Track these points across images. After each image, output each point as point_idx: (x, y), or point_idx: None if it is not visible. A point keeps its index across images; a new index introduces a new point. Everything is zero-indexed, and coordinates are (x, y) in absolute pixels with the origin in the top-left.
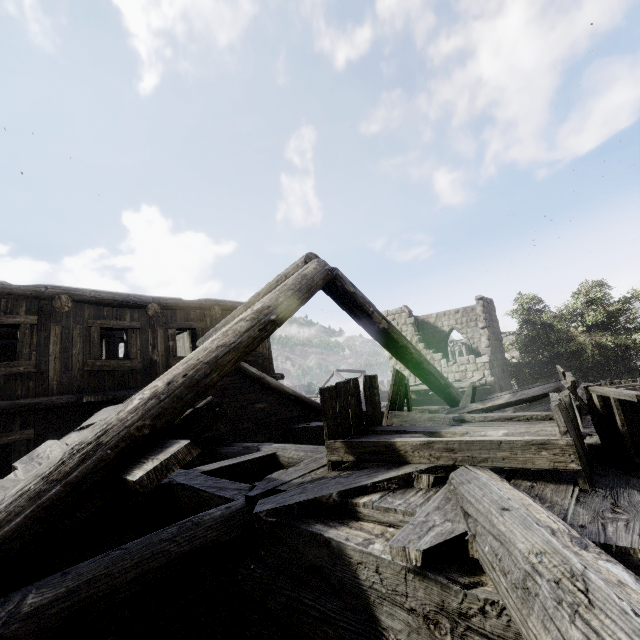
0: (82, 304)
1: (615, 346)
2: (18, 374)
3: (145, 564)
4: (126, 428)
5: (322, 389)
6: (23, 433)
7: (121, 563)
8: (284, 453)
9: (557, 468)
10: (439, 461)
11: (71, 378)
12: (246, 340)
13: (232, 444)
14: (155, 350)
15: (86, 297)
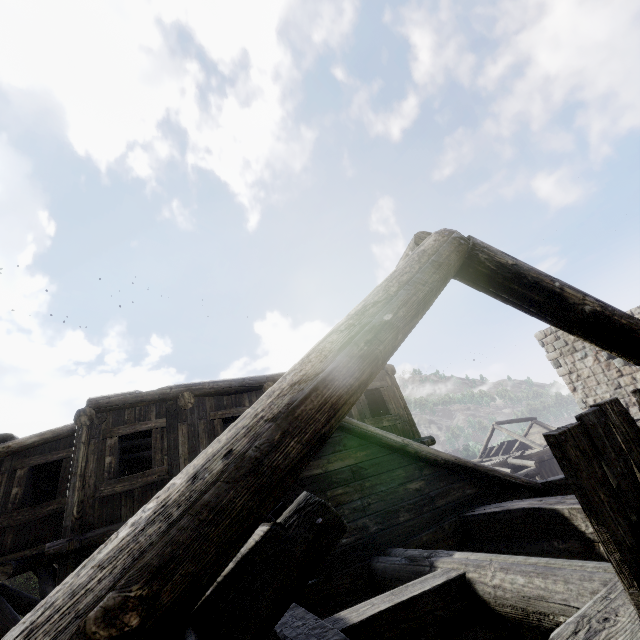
0: (203, 398)
1: None
2: (153, 483)
3: None
4: (74, 619)
5: (554, 436)
6: None
7: None
8: (481, 576)
9: None
10: None
11: None
12: (345, 363)
13: (390, 551)
14: None
15: (205, 390)
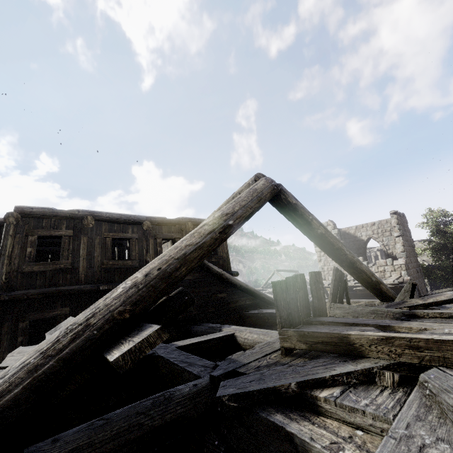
0: (101, 222)
1: None
2: (60, 269)
3: (122, 436)
4: (110, 312)
5: (274, 282)
6: (62, 310)
7: (102, 434)
8: (240, 334)
9: None
10: (401, 358)
11: (93, 273)
12: (209, 240)
13: (201, 324)
14: (148, 254)
15: (103, 217)
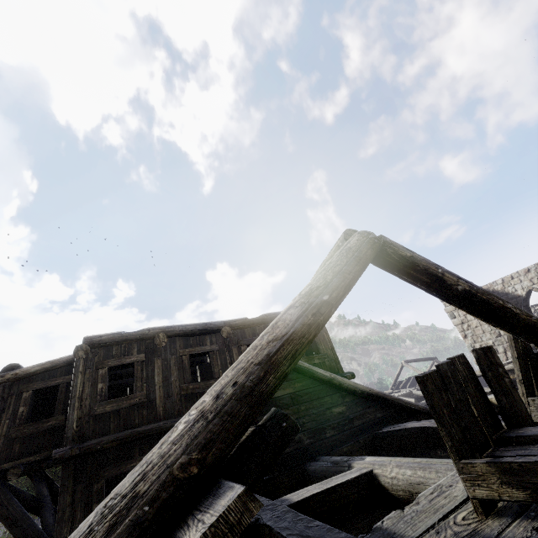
0: (174, 338)
1: None
2: (135, 405)
3: None
4: (167, 468)
5: (420, 377)
6: (141, 459)
7: None
8: (383, 471)
9: None
10: None
11: (172, 403)
12: (300, 329)
13: (319, 458)
14: None
15: (176, 331)
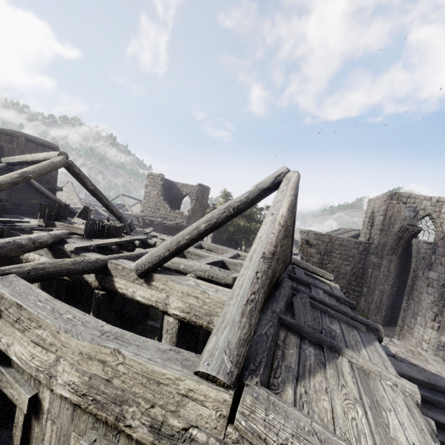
0: None
1: (244, 226)
2: None
3: None
4: None
5: (41, 203)
6: None
7: None
8: (33, 222)
9: (81, 233)
10: (63, 229)
11: None
12: (15, 181)
13: (12, 214)
14: None
15: None
